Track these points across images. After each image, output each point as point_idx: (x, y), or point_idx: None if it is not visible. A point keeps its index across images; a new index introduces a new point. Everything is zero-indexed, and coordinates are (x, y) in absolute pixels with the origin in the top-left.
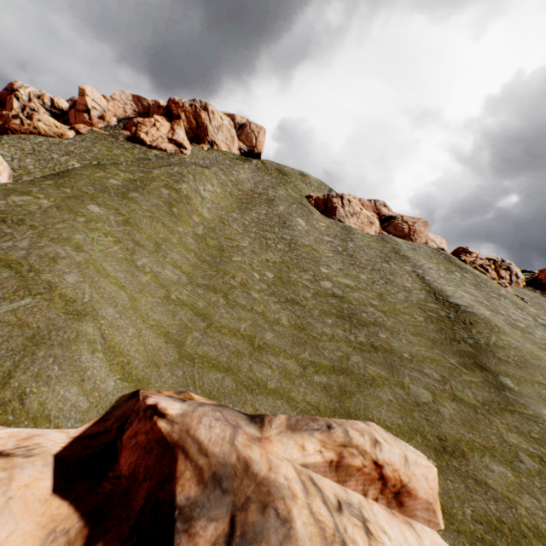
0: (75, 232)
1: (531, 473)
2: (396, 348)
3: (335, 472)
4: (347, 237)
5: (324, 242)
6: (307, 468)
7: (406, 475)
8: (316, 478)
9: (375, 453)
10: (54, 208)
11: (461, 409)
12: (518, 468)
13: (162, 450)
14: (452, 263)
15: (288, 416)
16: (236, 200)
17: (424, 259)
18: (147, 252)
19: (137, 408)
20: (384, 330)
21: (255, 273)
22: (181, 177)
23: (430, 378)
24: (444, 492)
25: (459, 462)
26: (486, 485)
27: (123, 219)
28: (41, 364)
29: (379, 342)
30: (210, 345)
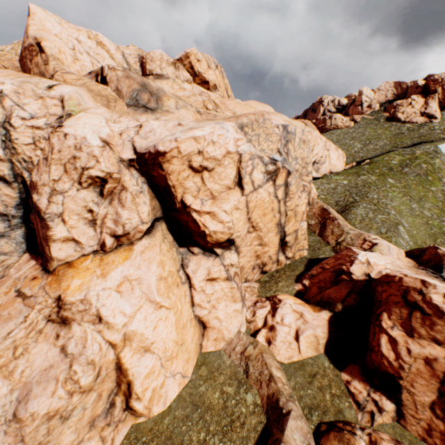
0: (388, 192)
1: None
2: None
3: None
4: None
5: None
6: None
7: None
8: None
9: None
10: (376, 181)
11: None
12: None
13: (439, 256)
14: None
15: None
16: None
17: None
18: (415, 201)
19: (430, 246)
20: None
21: None
22: (435, 154)
23: None
24: None
25: None
26: None
27: (402, 185)
28: (392, 232)
29: None
30: None
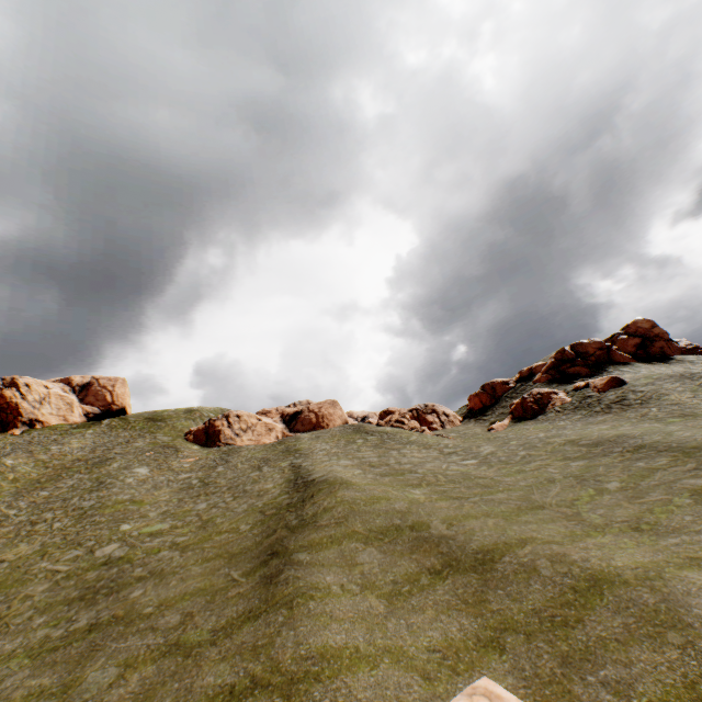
0: None
1: None
2: (141, 605)
3: None
4: (222, 461)
5: (174, 483)
6: None
7: None
8: None
9: None
10: None
11: (158, 670)
12: None
13: None
14: (360, 432)
15: None
16: (25, 484)
17: (322, 443)
18: None
19: None
20: (152, 580)
21: None
22: None
23: (156, 632)
24: None
25: None
26: None
27: None
28: None
29: (115, 611)
30: None
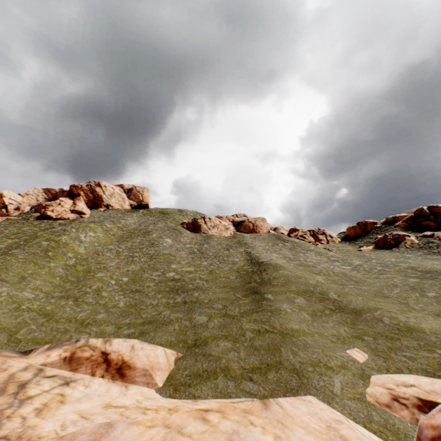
0: None
1: (245, 340)
2: (201, 299)
3: (69, 364)
4: (205, 242)
5: (185, 249)
6: (46, 366)
7: (130, 356)
8: (49, 369)
9: (105, 347)
10: None
11: (224, 320)
12: (238, 340)
13: None
14: (279, 239)
15: (52, 344)
16: (118, 237)
17: (259, 242)
18: (9, 283)
19: None
20: (199, 291)
21: (113, 280)
22: (63, 231)
23: (214, 309)
24: (177, 368)
25: (200, 349)
26: (209, 355)
27: None
28: None
29: (190, 298)
30: (41, 331)
